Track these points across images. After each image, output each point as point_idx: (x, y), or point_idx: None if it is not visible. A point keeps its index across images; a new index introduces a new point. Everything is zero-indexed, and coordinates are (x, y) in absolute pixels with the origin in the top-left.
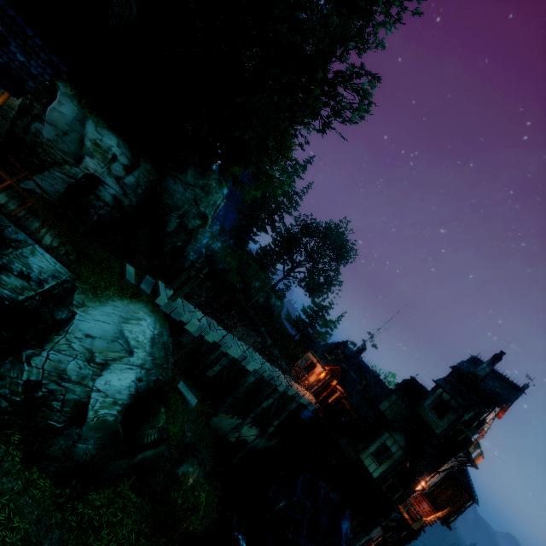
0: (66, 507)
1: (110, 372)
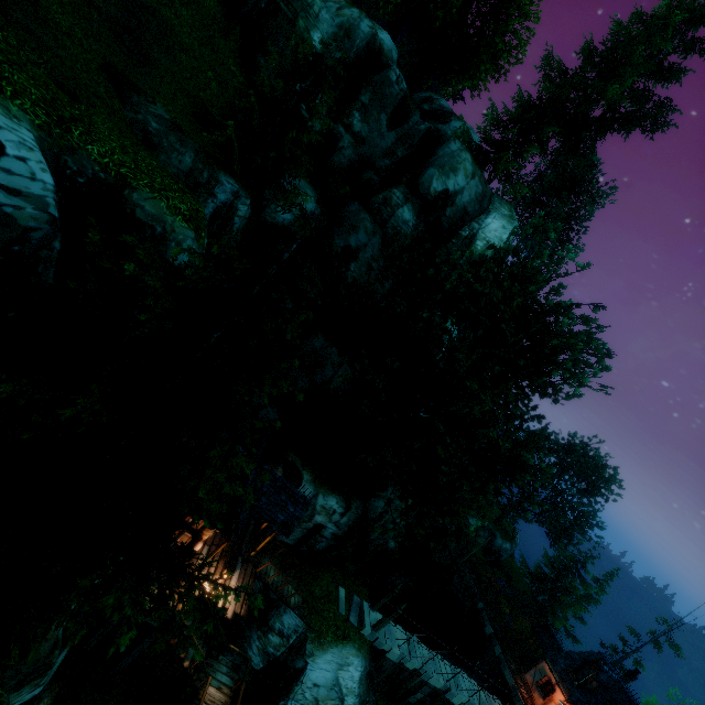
0: None
1: None
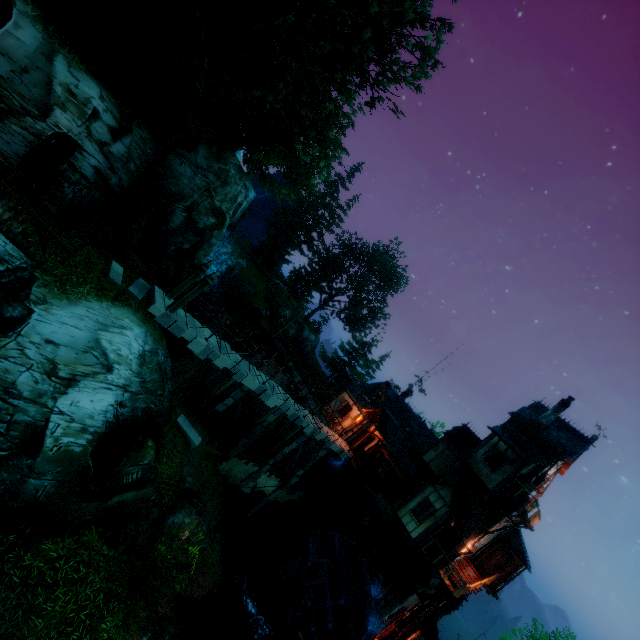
0: (8, 557)
1: (79, 390)
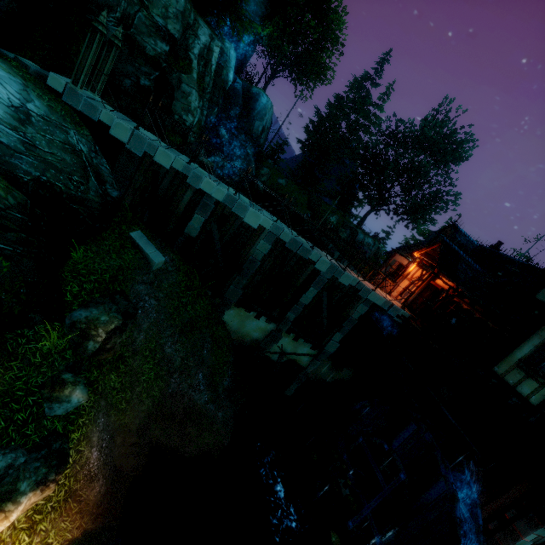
0: None
1: None
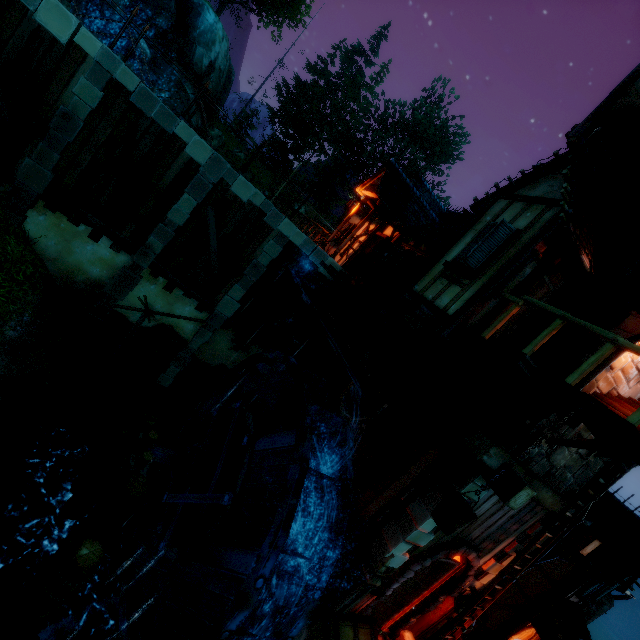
0: None
1: None
